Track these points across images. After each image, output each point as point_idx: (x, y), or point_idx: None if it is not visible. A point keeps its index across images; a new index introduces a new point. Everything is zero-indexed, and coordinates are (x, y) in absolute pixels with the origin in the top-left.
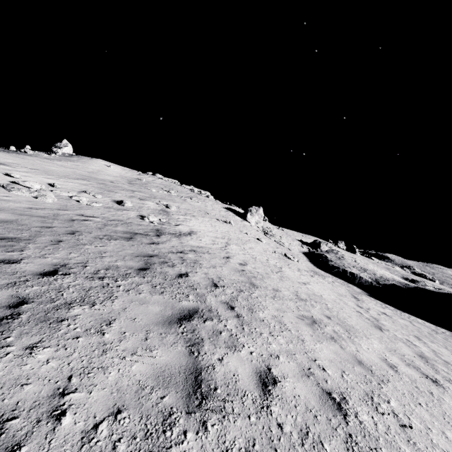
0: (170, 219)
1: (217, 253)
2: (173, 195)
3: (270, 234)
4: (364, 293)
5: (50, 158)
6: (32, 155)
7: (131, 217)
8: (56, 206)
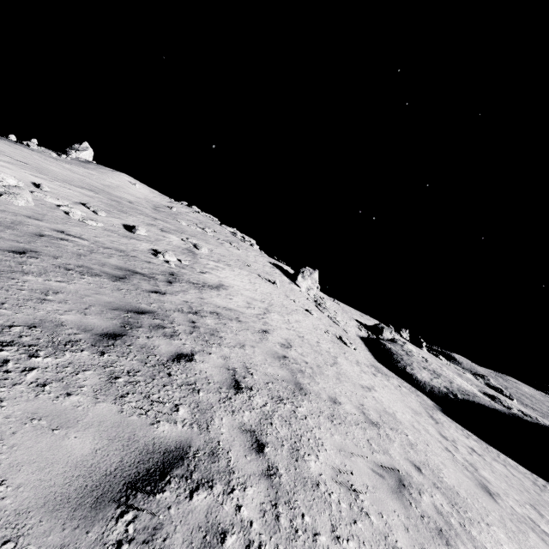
0: (195, 263)
1: (250, 322)
2: (208, 235)
3: (323, 306)
4: (437, 408)
5: (58, 158)
6: (35, 149)
7: (138, 250)
8: (27, 212)
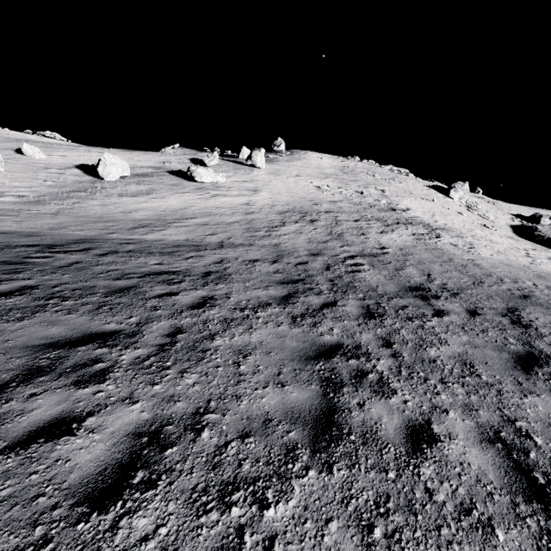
0: (391, 201)
1: (429, 219)
2: (378, 179)
3: (473, 208)
4: None
5: (287, 160)
6: (277, 159)
7: (373, 202)
8: (343, 198)
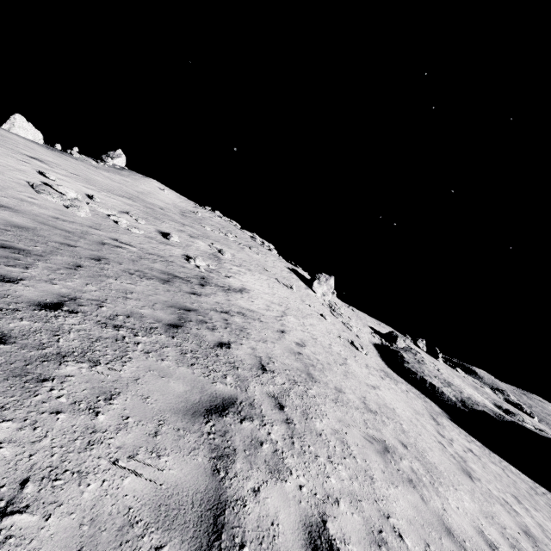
0: (221, 267)
1: (270, 322)
2: (230, 240)
3: (337, 311)
4: (444, 414)
5: (97, 166)
6: (78, 158)
7: (174, 255)
8: (88, 222)
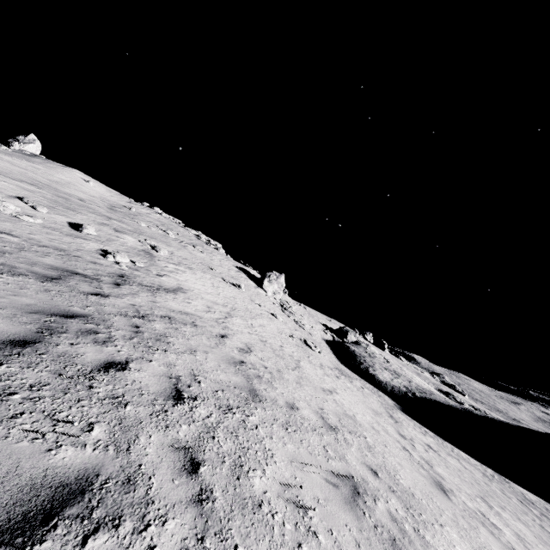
0: (152, 265)
1: (208, 326)
2: (170, 237)
3: (289, 310)
4: (397, 407)
5: None
6: None
7: (84, 249)
8: None
